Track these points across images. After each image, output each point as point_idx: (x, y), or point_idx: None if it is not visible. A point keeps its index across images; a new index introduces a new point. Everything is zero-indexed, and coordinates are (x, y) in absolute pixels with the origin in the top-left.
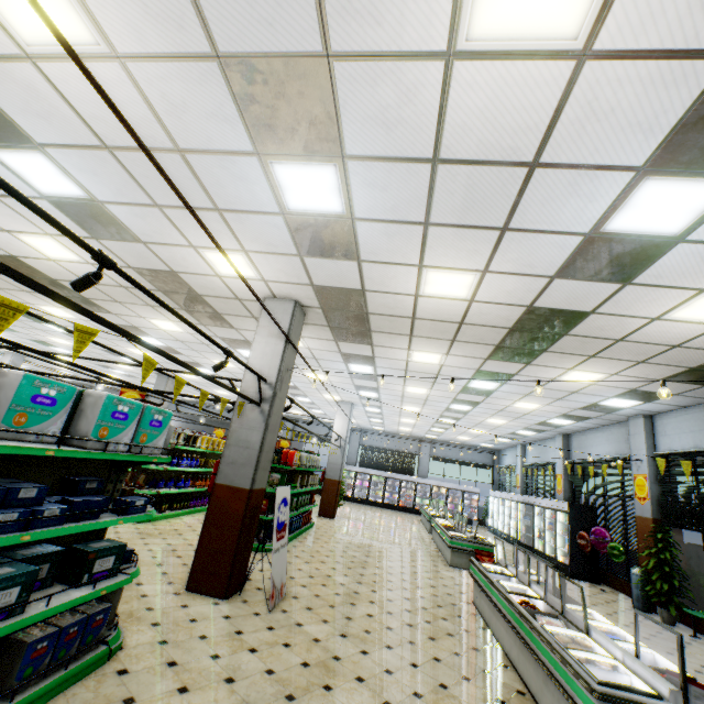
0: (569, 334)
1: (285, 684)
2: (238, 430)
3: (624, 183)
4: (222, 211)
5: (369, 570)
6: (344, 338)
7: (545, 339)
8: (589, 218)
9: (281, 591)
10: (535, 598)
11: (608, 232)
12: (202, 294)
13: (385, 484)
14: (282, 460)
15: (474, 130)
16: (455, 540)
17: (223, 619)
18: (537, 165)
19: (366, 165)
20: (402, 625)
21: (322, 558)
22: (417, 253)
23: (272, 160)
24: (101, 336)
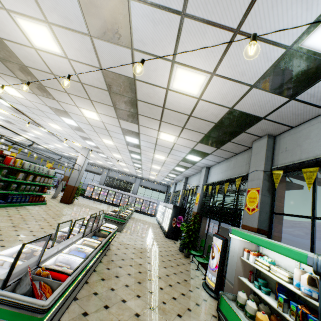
0: (139, 100)
1: None
2: None
3: None
4: None
5: (38, 223)
6: (37, 91)
7: (131, 103)
8: None
9: None
10: (72, 235)
11: None
12: None
13: (115, 195)
14: (4, 161)
15: None
16: (107, 215)
17: None
18: None
19: None
20: None
21: (15, 215)
22: None
23: None
24: None
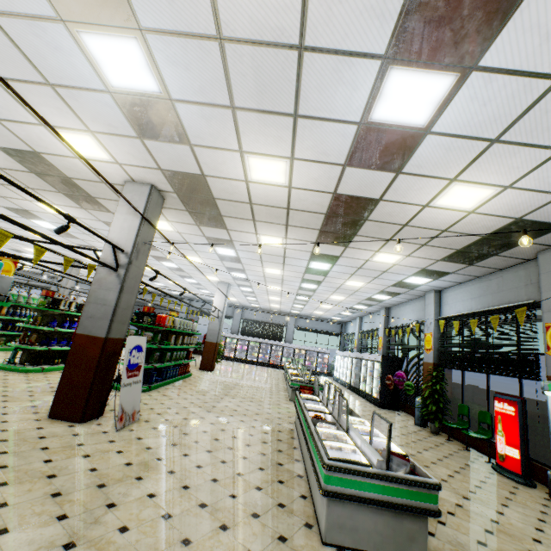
0: (369, 220)
1: (102, 477)
2: (97, 291)
3: (375, 71)
4: (54, 86)
5: (222, 403)
6: (203, 222)
7: (353, 224)
8: (357, 107)
9: (132, 416)
10: (325, 413)
11: (375, 122)
12: (71, 177)
13: (260, 348)
14: (156, 322)
15: (243, 5)
16: (295, 382)
17: (71, 436)
18: (304, 49)
19: (163, 40)
20: (228, 437)
21: (187, 396)
22: (235, 138)
23: (77, 28)
24: (0, 219)
